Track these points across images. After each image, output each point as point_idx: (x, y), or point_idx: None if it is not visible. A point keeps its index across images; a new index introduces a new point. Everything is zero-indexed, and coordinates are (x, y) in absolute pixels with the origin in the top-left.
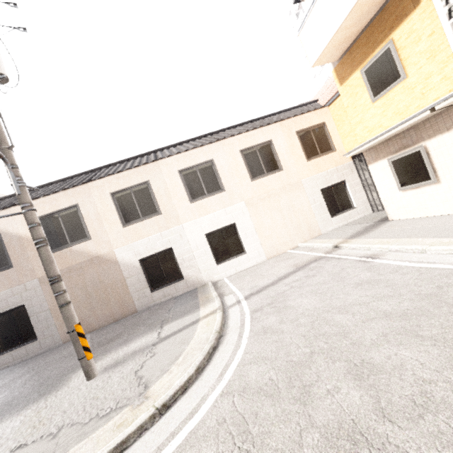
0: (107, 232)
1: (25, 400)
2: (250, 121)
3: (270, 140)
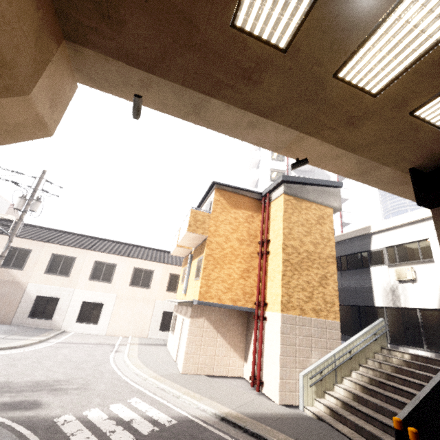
0: (34, 272)
1: None
2: (165, 251)
3: (153, 270)
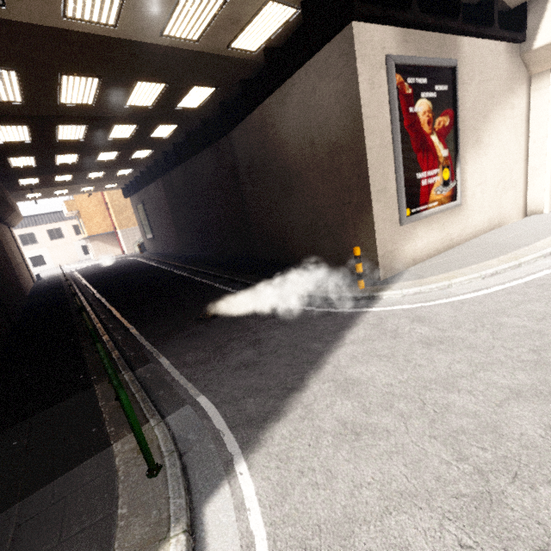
0: None
1: None
2: (59, 212)
3: (60, 227)
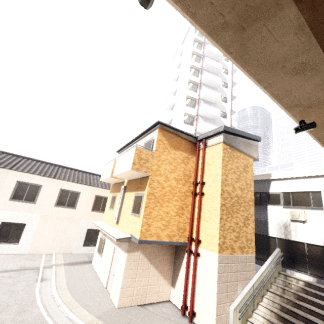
0: None
1: None
2: (90, 173)
3: (80, 192)
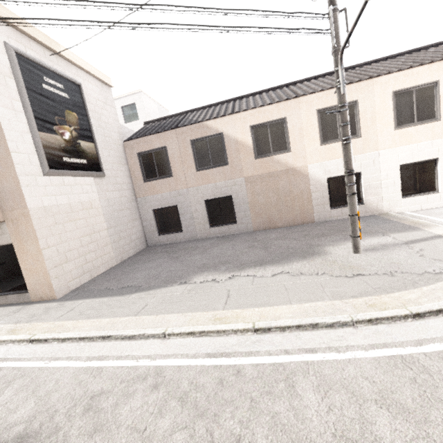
0: (306, 148)
1: (294, 255)
2: None
3: None
